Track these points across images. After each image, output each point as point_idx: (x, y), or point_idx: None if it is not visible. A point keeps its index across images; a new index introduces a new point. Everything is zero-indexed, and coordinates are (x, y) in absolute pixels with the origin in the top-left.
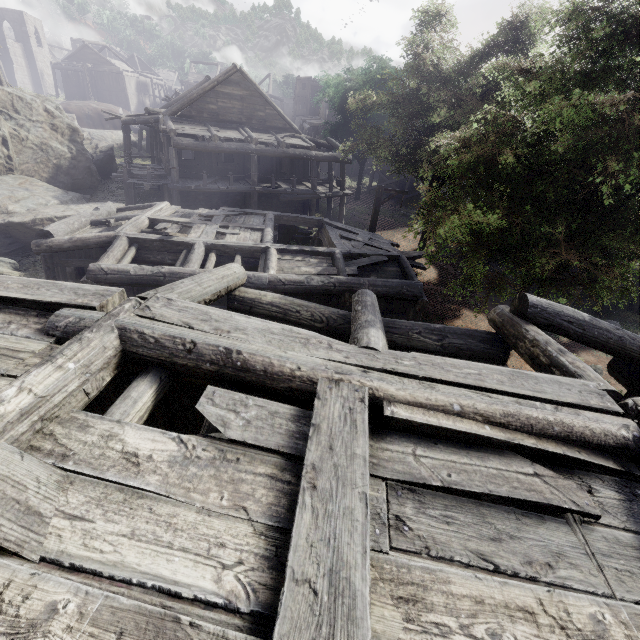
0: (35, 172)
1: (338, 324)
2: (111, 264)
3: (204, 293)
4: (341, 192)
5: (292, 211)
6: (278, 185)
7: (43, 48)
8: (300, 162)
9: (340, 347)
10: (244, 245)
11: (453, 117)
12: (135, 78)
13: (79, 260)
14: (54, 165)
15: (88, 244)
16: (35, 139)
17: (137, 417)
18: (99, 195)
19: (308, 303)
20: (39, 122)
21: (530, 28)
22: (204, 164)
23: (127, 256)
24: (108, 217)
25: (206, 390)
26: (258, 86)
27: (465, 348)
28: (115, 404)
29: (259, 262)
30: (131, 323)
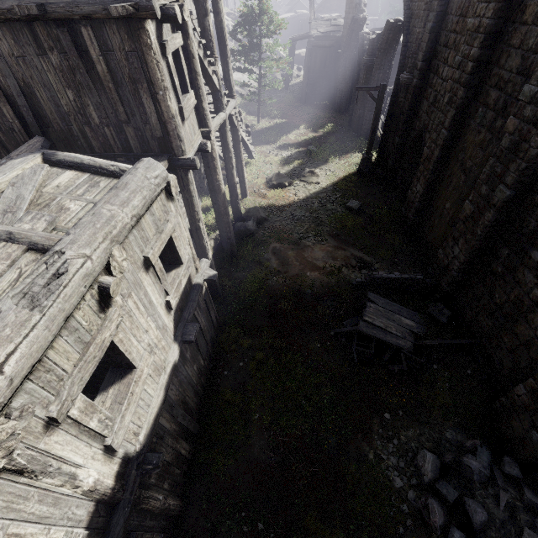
0: None
1: None
2: None
3: None
4: None
5: None
6: None
7: None
8: None
9: None
10: None
11: None
12: None
13: None
14: None
15: None
16: None
17: None
18: None
19: None
20: None
21: None
22: None
23: None
24: None
25: None
26: None
27: None
28: None
29: None
30: None
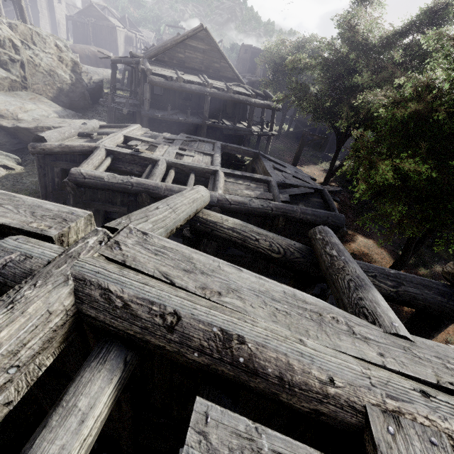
0: (43, 91)
1: (294, 257)
2: (89, 170)
3: (177, 220)
4: (269, 132)
5: (230, 143)
6: (223, 122)
7: (61, 4)
8: (241, 106)
9: (363, 331)
10: (198, 166)
11: (374, 81)
12: (124, 33)
13: (65, 163)
14: (58, 88)
15: (73, 151)
16: (46, 66)
17: (82, 451)
18: (89, 114)
19: (266, 232)
20: (50, 54)
21: (449, 14)
22: (169, 99)
23: (103, 164)
24: (92, 131)
25: (194, 409)
26: (217, 43)
27: (420, 298)
28: (49, 426)
29: (209, 181)
30: (93, 271)
